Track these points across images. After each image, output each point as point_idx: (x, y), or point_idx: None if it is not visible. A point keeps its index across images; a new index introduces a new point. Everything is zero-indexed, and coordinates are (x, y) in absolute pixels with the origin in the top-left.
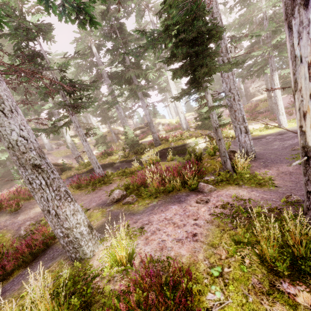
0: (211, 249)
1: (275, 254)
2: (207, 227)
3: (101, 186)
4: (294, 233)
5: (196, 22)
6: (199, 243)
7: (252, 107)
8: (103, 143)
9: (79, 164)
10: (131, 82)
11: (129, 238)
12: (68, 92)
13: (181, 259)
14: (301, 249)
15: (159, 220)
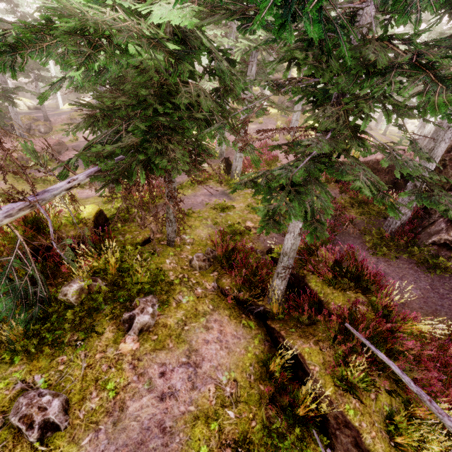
0: None
1: None
2: None
3: None
4: None
5: None
6: None
7: None
8: None
9: None
10: None
11: None
12: None
13: None
14: None
15: None
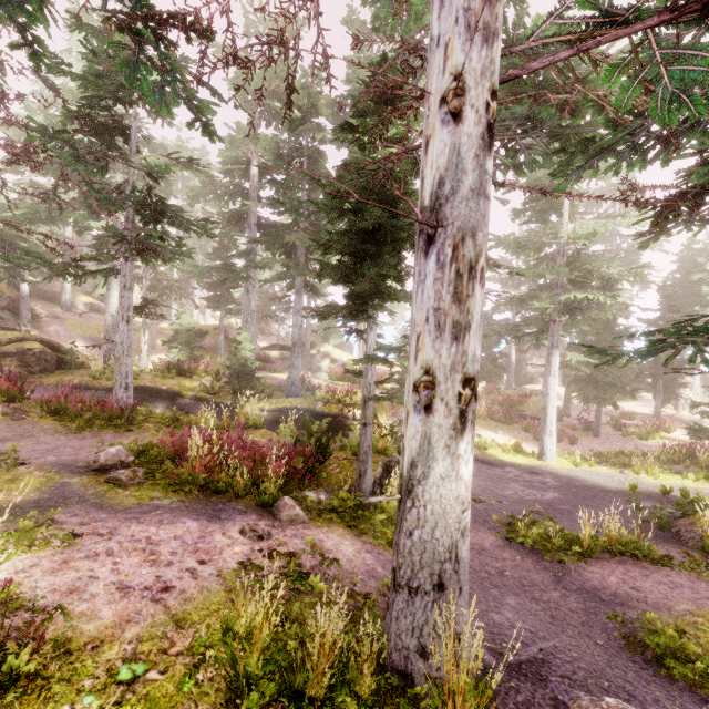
0: (167, 626)
1: (260, 672)
2: (208, 584)
3: (105, 429)
4: (331, 644)
5: (371, 206)
6: (157, 607)
7: (514, 400)
8: (187, 344)
9: (107, 368)
10: (294, 254)
11: (28, 544)
12: (144, 217)
13: (87, 624)
14: (310, 677)
15: (133, 535)
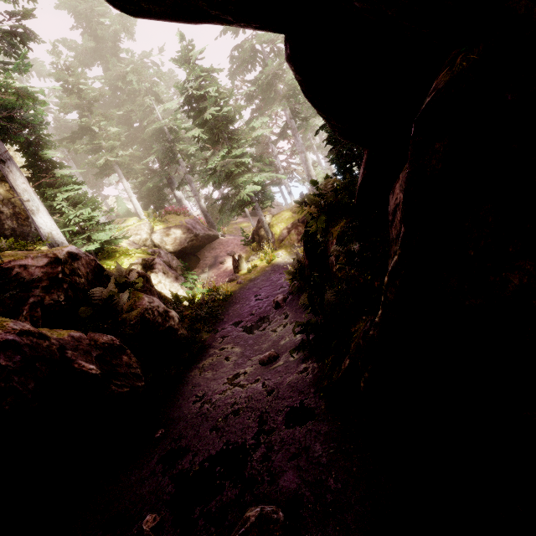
0: None
1: None
2: None
3: None
4: None
5: None
6: None
7: None
8: None
9: None
10: None
11: None
12: None
13: None
14: None
15: None
